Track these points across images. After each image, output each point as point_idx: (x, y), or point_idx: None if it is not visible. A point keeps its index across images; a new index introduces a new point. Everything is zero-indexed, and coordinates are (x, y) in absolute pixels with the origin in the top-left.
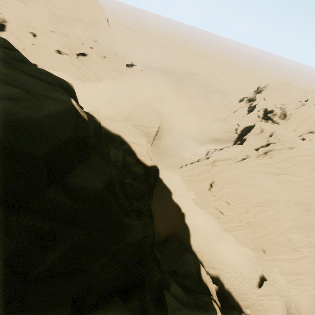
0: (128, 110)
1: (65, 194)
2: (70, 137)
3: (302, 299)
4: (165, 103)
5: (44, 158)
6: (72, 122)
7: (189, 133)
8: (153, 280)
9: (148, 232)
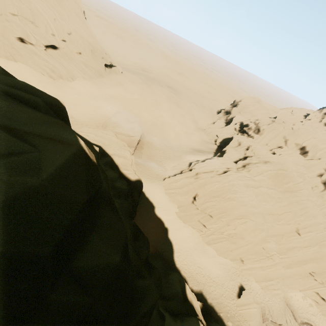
0: (106, 115)
1: (75, 288)
2: (84, 203)
3: (274, 304)
4: (147, 110)
5: (52, 252)
6: (84, 177)
7: (171, 143)
8: None
9: None
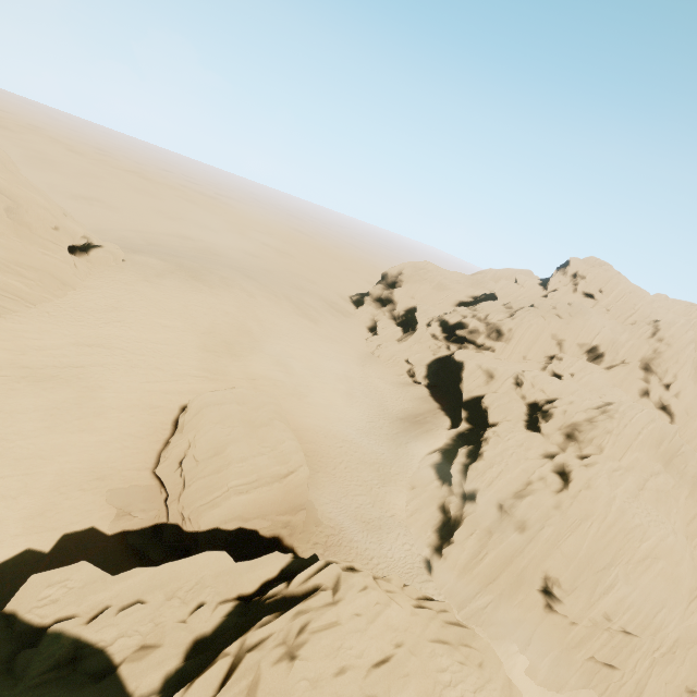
0: (147, 422)
1: None
2: None
3: None
4: (252, 354)
5: None
6: None
7: (350, 426)
8: None
9: None
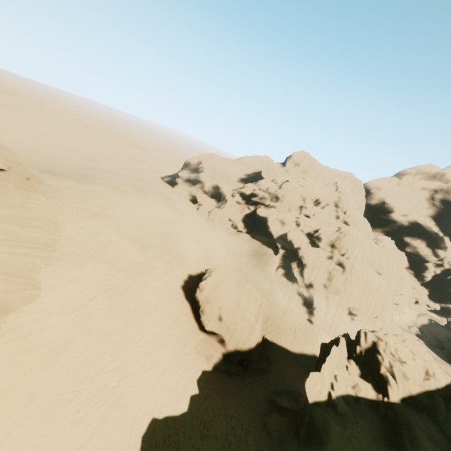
0: (176, 303)
1: None
2: None
3: None
4: (180, 241)
5: None
6: None
7: (237, 267)
8: None
9: None
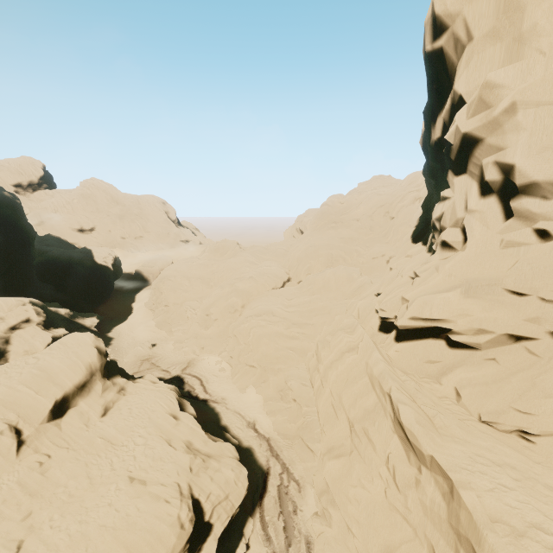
0: None
1: None
2: None
3: (173, 358)
4: None
5: None
6: (2, 192)
7: None
8: (11, 233)
9: (18, 224)
